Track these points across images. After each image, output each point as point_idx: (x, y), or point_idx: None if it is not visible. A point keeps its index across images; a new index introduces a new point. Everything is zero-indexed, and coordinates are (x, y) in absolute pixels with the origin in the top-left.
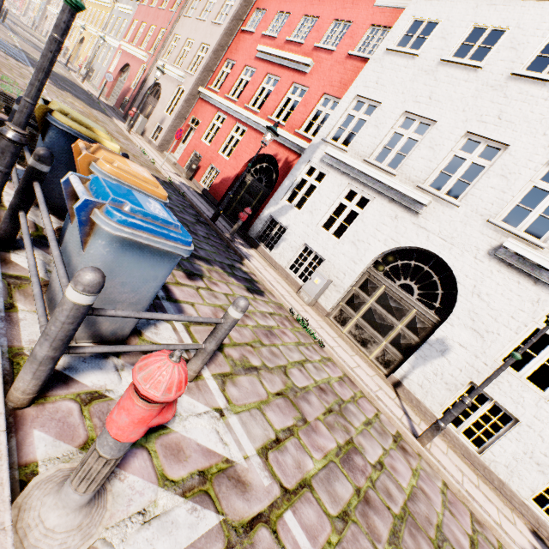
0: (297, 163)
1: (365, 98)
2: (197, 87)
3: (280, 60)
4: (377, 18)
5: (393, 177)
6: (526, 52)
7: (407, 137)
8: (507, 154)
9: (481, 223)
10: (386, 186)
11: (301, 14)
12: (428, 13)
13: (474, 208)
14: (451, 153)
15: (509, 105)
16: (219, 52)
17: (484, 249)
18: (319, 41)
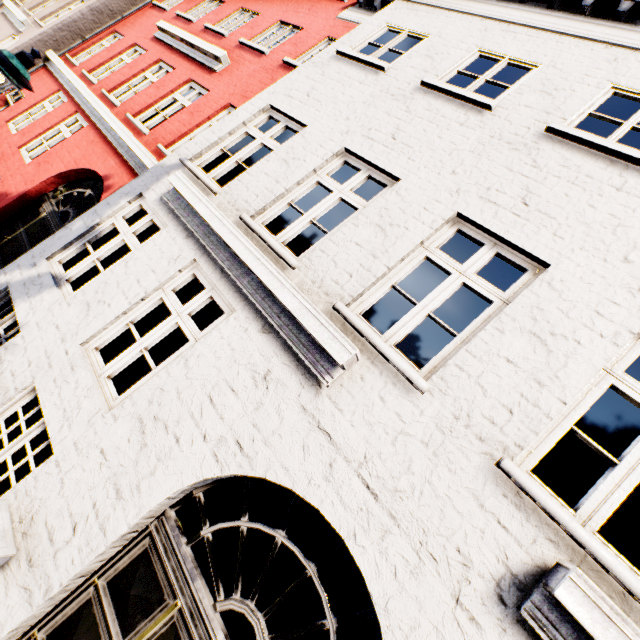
0: (116, 192)
1: (283, 113)
2: (45, 47)
3: (184, 46)
4: (337, 31)
5: (288, 269)
6: (570, 103)
7: (338, 196)
8: (544, 284)
9: (480, 465)
10: (265, 287)
11: (238, 5)
12: (410, 23)
13: (464, 407)
14: (421, 250)
15: (545, 183)
16: (104, 16)
17: (485, 568)
18: (249, 39)
